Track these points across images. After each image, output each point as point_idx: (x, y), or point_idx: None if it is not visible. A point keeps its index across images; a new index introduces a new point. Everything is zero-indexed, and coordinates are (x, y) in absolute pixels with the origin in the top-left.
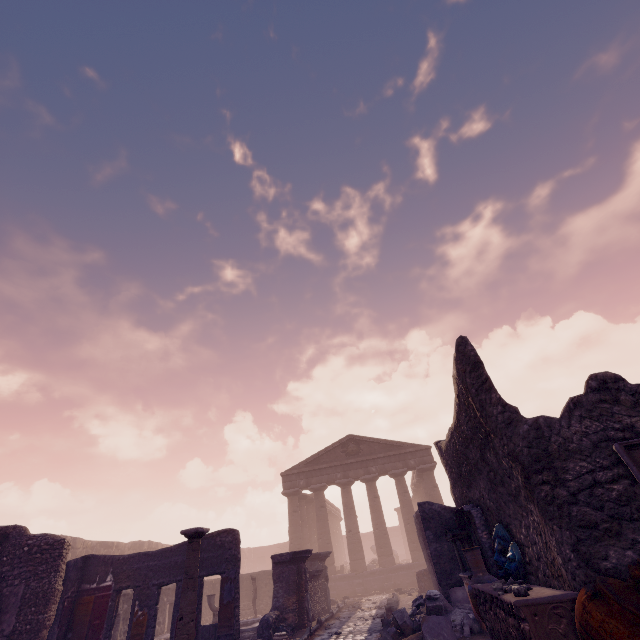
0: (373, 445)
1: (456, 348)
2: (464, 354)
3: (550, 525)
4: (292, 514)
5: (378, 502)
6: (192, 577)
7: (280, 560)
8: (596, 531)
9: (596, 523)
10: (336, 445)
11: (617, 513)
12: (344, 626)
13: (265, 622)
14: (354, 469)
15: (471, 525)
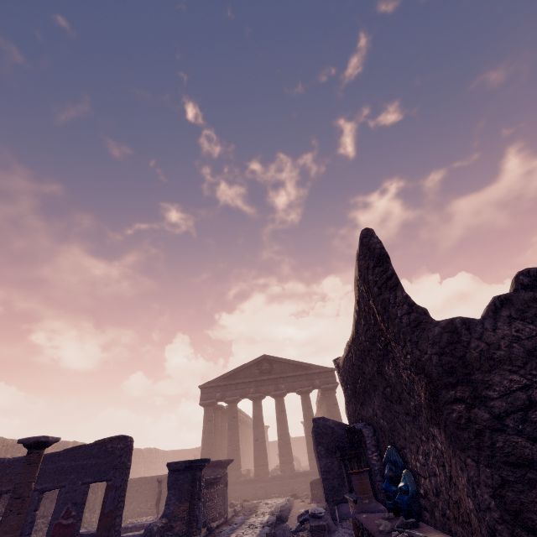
0: (284, 365)
1: (360, 241)
2: (368, 247)
3: (462, 457)
4: (206, 423)
5: (284, 415)
6: (20, 497)
7: (175, 468)
8: (532, 472)
9: (532, 460)
10: (251, 363)
11: None
12: (232, 534)
13: (148, 532)
14: (266, 385)
15: (361, 445)
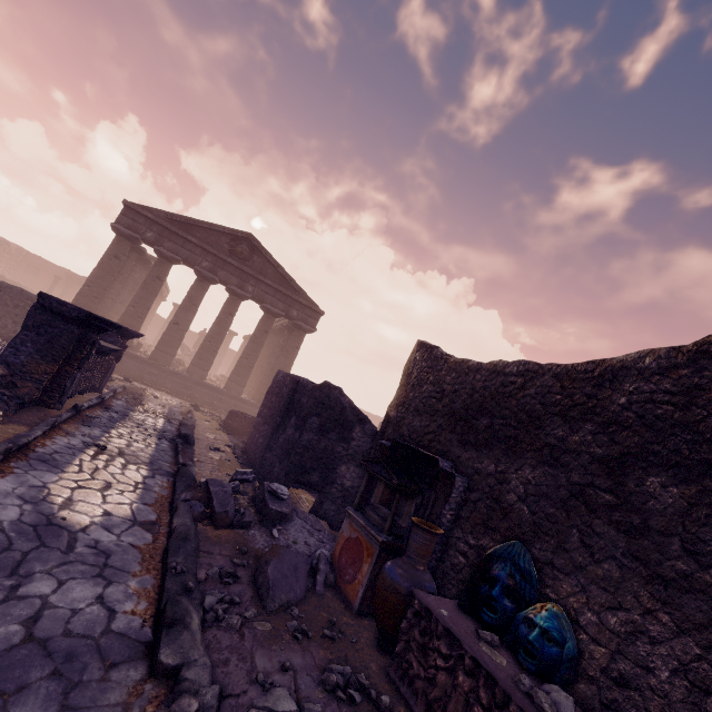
0: (269, 267)
1: None
2: None
3: None
4: (111, 257)
5: (230, 321)
6: None
7: (55, 308)
8: None
9: None
10: (226, 231)
11: None
12: (114, 431)
13: None
14: (229, 272)
15: (432, 487)
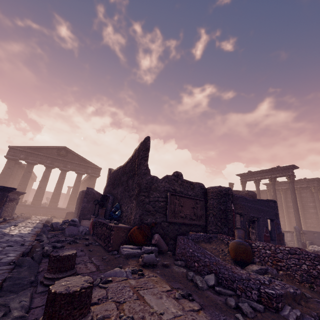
0: (75, 156)
1: (144, 139)
2: (146, 143)
3: (137, 208)
4: (6, 169)
5: (63, 181)
6: None
7: None
8: (149, 213)
9: (150, 211)
10: (54, 147)
11: (157, 210)
12: (19, 223)
13: None
14: (58, 162)
15: (107, 201)
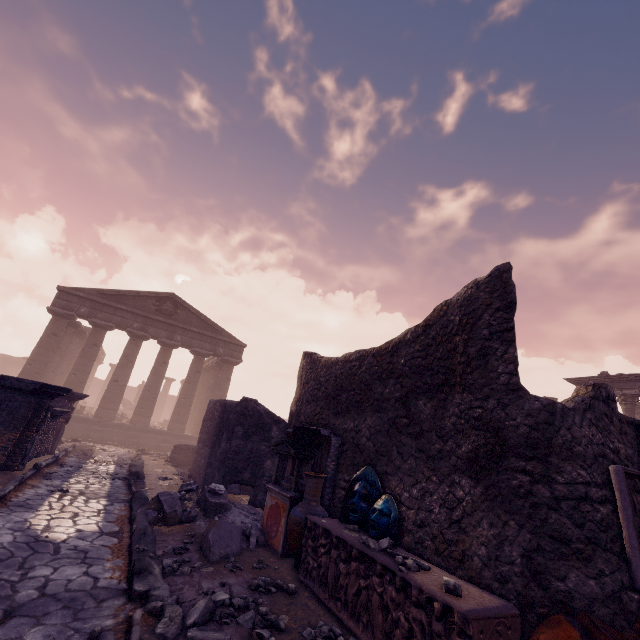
0: (192, 316)
1: (497, 272)
2: (506, 285)
3: (504, 518)
4: (49, 336)
5: (165, 368)
6: None
7: (15, 386)
8: (566, 548)
9: (571, 540)
10: (151, 295)
11: (596, 537)
12: (72, 480)
13: None
14: (158, 328)
15: (319, 450)
